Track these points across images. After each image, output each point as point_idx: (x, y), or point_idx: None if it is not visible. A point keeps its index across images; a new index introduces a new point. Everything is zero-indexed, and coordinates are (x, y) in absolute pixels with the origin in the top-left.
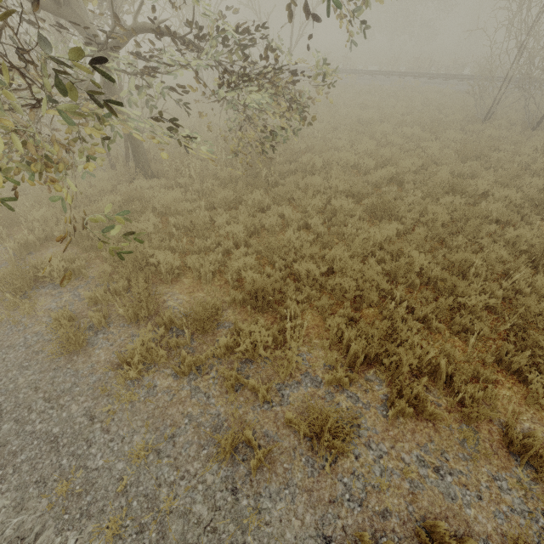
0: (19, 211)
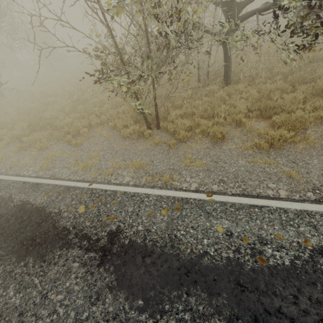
0: (196, 113)
